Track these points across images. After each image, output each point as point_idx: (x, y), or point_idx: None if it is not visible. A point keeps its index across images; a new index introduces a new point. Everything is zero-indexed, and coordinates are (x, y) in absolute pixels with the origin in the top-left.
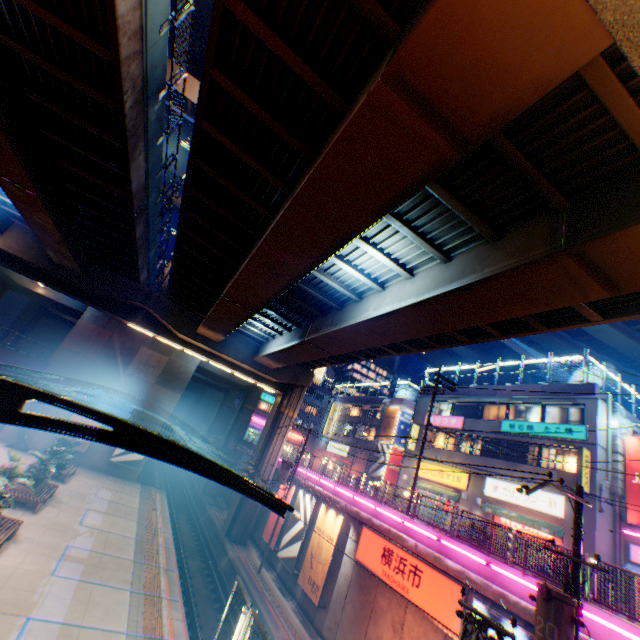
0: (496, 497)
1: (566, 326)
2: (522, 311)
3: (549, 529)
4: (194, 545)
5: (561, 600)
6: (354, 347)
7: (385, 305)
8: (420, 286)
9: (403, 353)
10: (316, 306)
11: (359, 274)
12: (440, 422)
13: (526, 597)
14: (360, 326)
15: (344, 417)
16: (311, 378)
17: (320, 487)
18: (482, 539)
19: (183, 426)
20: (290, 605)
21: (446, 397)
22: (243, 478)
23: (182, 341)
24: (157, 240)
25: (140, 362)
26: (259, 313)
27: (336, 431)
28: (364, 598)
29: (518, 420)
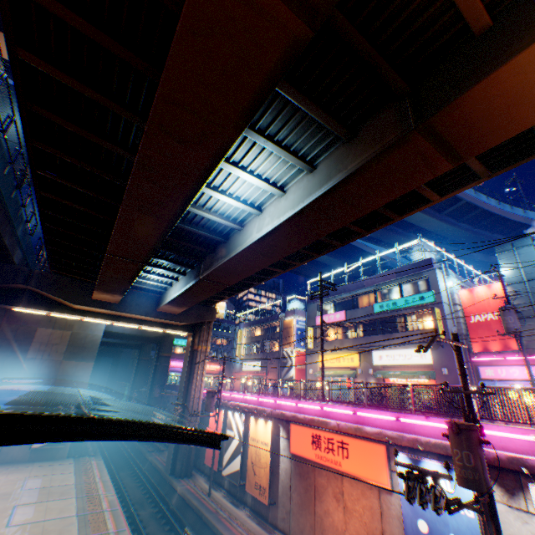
0: (383, 364)
1: (414, 210)
2: (384, 200)
3: (425, 375)
4: (142, 495)
5: (469, 429)
6: (247, 273)
7: (266, 225)
8: (294, 199)
9: (289, 269)
10: (203, 244)
11: (236, 202)
12: (328, 320)
13: (433, 434)
14: (248, 251)
15: (251, 339)
16: (215, 313)
17: (246, 403)
18: (380, 399)
19: (99, 391)
20: (244, 513)
21: (328, 299)
22: (166, 426)
23: (79, 311)
24: (21, 216)
25: (40, 344)
26: (151, 265)
27: (247, 352)
28: (306, 483)
29: (385, 301)
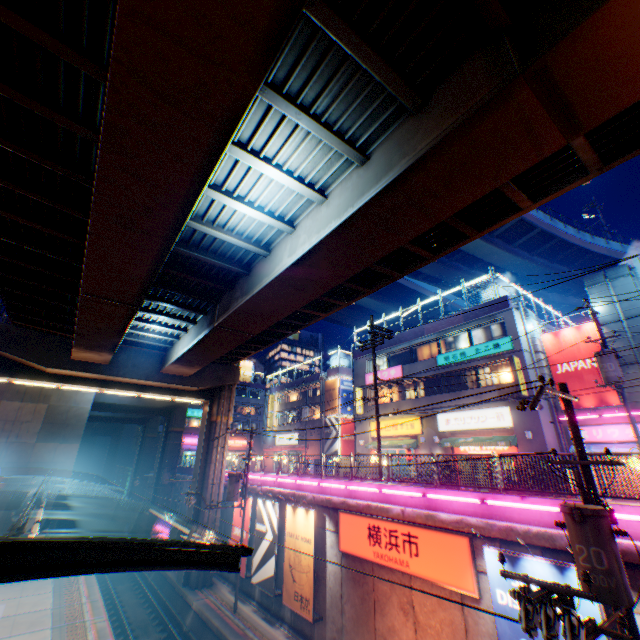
0: (451, 430)
1: (497, 224)
2: (466, 199)
3: (505, 441)
4: (146, 616)
5: (596, 516)
6: (277, 316)
7: (302, 245)
8: (339, 204)
9: (332, 311)
10: (217, 279)
11: (259, 213)
12: (381, 377)
13: (532, 521)
14: (278, 284)
15: (285, 405)
16: (238, 374)
17: (280, 487)
18: (449, 474)
19: (79, 483)
20: (282, 633)
21: (380, 351)
22: (148, 543)
23: (55, 377)
24: None
25: (5, 422)
26: (148, 311)
27: (281, 422)
28: (362, 591)
29: (451, 351)
